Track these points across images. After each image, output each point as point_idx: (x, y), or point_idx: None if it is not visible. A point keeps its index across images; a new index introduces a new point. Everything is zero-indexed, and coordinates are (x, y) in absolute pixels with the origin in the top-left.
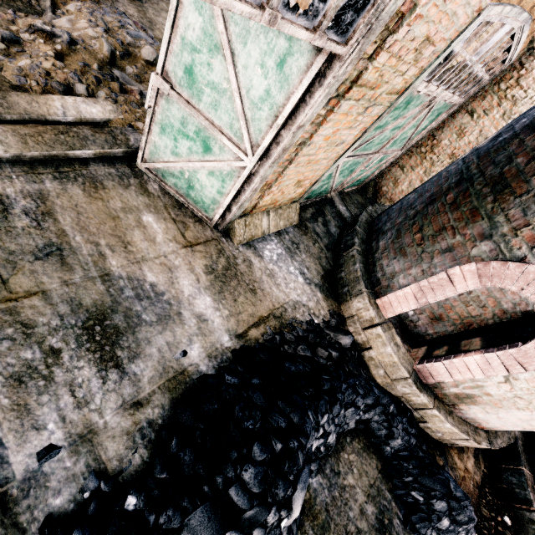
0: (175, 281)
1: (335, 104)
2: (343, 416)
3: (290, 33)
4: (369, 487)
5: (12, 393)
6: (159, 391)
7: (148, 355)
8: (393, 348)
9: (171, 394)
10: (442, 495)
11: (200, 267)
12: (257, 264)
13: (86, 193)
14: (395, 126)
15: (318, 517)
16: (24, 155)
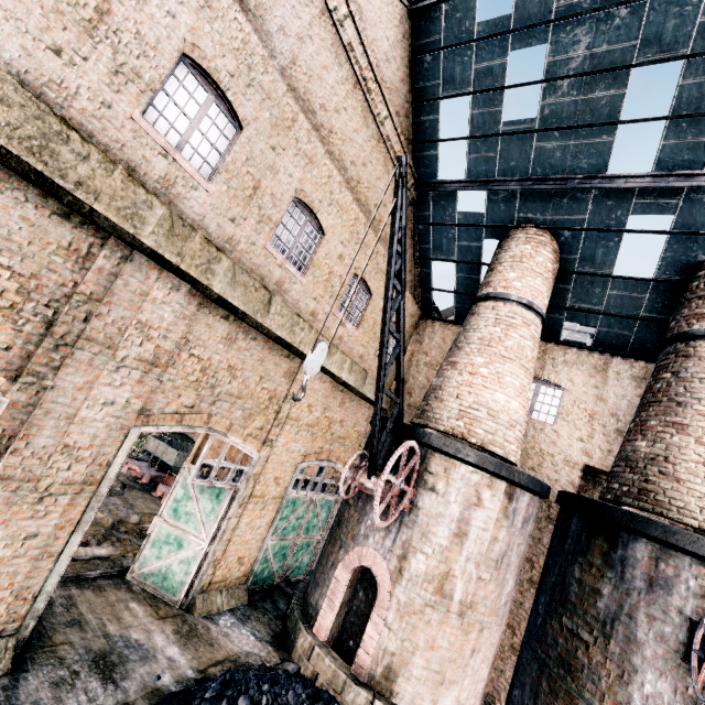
0: (152, 638)
1: (245, 506)
2: (287, 700)
3: (217, 486)
4: None
5: (53, 690)
6: (141, 698)
7: (134, 678)
8: (330, 659)
9: (150, 701)
10: None
11: (169, 630)
12: (214, 628)
13: (95, 594)
14: (297, 517)
15: None
16: (64, 577)
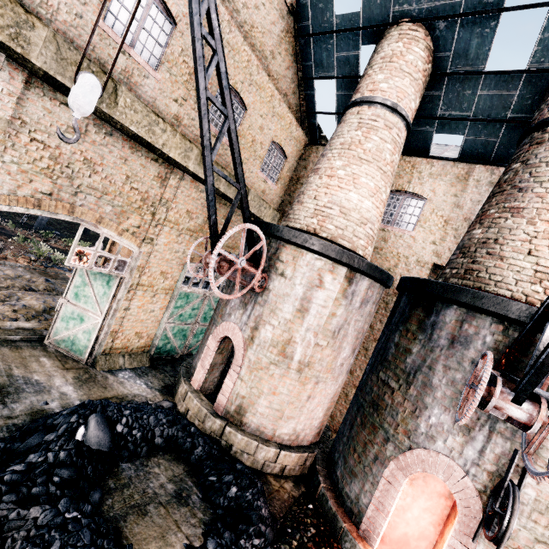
0: (51, 380)
1: (134, 292)
2: (148, 422)
3: (99, 271)
4: (173, 476)
5: None
6: (25, 415)
7: (23, 402)
8: (198, 400)
9: (32, 417)
10: (229, 470)
11: (70, 377)
12: (112, 378)
13: (11, 350)
14: (193, 308)
15: (122, 480)
16: None
